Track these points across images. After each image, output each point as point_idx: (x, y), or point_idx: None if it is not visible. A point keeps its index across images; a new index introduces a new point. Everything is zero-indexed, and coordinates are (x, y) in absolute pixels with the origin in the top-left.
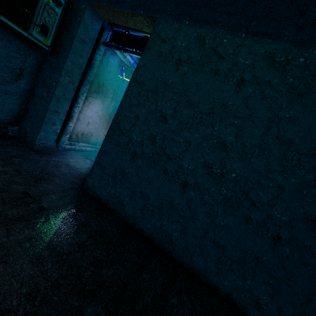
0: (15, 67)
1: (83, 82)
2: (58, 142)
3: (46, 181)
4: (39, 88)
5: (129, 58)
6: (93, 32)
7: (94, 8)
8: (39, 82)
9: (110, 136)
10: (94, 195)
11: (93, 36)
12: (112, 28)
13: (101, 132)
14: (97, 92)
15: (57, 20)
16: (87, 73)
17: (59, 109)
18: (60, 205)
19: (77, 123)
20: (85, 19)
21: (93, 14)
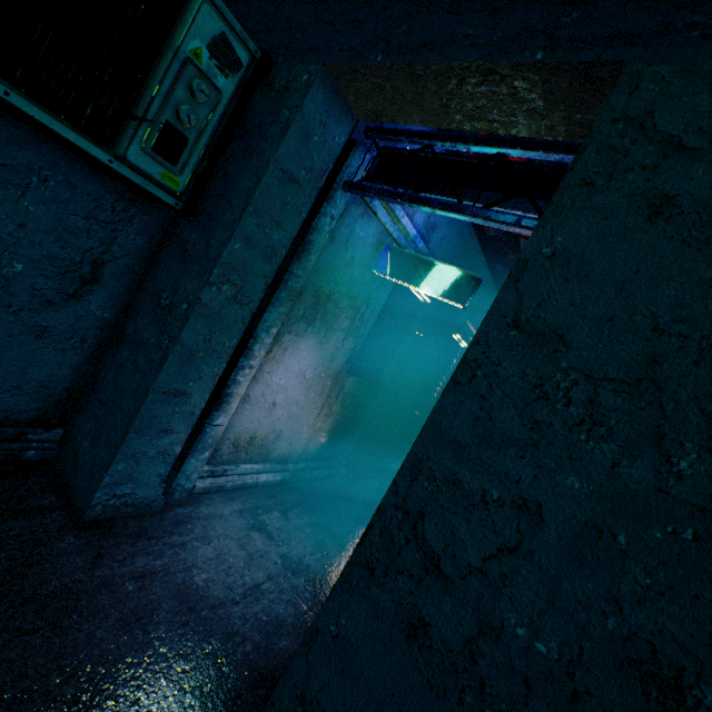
0: (77, 259)
1: (274, 294)
2: (173, 476)
3: None
4: (141, 316)
5: (406, 223)
6: (323, 152)
7: (334, 83)
8: (143, 298)
9: (373, 569)
10: None
11: (322, 163)
12: (374, 144)
13: (306, 424)
14: (308, 317)
15: (216, 115)
16: (288, 268)
17: (188, 385)
18: None
19: (241, 410)
20: (304, 112)
21: (331, 100)
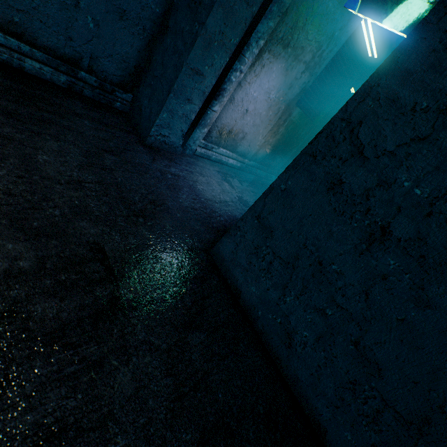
0: None
1: (268, 7)
2: (186, 139)
3: (147, 221)
4: (179, 11)
5: None
6: None
7: None
8: None
9: (315, 156)
10: (228, 278)
11: None
12: None
13: (261, 135)
14: (284, 42)
15: None
16: None
17: (204, 68)
18: (158, 298)
19: (227, 108)
20: None
21: None
